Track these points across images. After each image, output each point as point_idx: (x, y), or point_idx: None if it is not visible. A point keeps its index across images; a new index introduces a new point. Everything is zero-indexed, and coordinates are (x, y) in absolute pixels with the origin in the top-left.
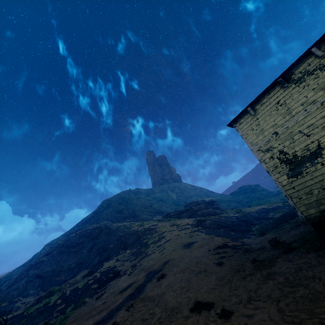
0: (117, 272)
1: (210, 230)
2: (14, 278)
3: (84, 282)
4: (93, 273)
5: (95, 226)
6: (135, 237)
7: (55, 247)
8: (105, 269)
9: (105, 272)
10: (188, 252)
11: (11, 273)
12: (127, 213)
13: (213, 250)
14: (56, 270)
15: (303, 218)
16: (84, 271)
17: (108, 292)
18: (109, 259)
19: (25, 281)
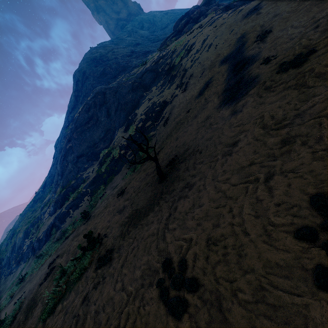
0: (162, 103)
1: (253, 1)
2: (60, 169)
3: (134, 129)
4: (134, 121)
5: (93, 94)
6: (150, 75)
7: (70, 133)
8: (146, 110)
9: (149, 111)
10: (268, 7)
11: (50, 174)
12: (112, 71)
13: None
14: (90, 145)
15: None
16: (120, 130)
17: (174, 113)
18: (138, 106)
19: (71, 164)
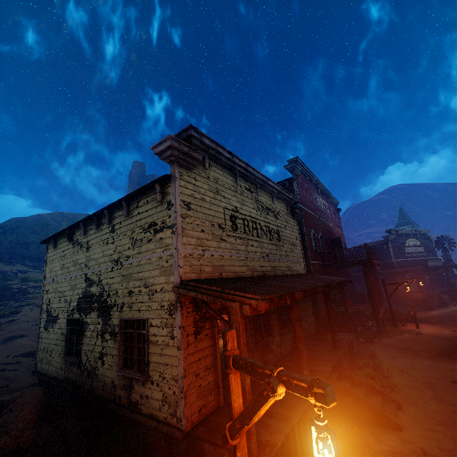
0: None
1: None
2: None
3: None
4: None
5: None
6: None
7: None
8: None
9: None
10: None
11: None
12: (35, 250)
13: (11, 357)
14: None
15: (36, 367)
16: None
17: None
18: None
19: None
